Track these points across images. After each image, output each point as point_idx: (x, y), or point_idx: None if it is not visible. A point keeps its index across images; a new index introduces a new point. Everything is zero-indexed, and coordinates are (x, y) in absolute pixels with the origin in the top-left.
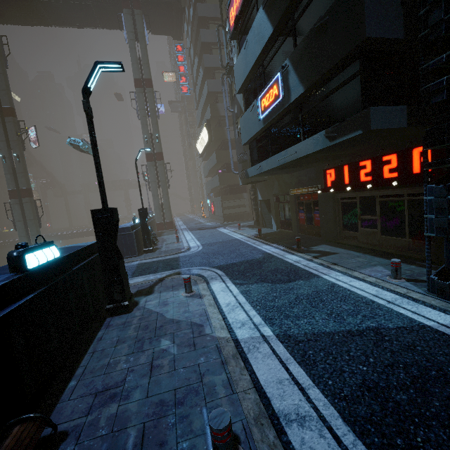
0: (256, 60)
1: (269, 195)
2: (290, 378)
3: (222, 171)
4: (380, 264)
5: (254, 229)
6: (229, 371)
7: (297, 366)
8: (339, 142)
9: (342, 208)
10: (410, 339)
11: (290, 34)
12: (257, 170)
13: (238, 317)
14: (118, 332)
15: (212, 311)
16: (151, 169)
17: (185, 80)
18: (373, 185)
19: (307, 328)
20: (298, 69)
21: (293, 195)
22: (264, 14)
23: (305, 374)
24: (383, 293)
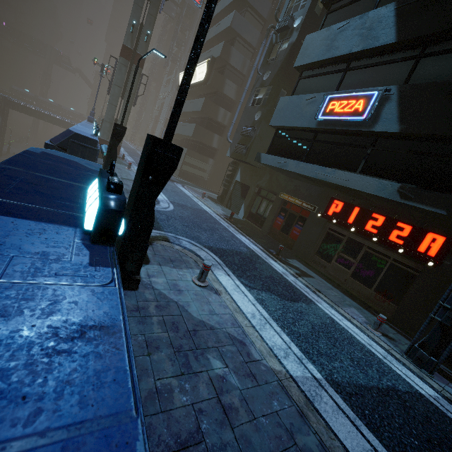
0: (348, 54)
1: (252, 183)
2: (373, 449)
3: (199, 123)
4: (353, 306)
5: (218, 205)
6: (316, 431)
7: (368, 431)
8: (410, 205)
9: (325, 236)
10: (422, 409)
11: (409, 62)
12: (278, 163)
13: (275, 340)
14: (138, 325)
15: (244, 323)
16: (122, 69)
17: None
18: (379, 240)
19: (346, 376)
20: (405, 106)
21: (281, 199)
22: (392, 14)
23: (381, 444)
24: (374, 344)
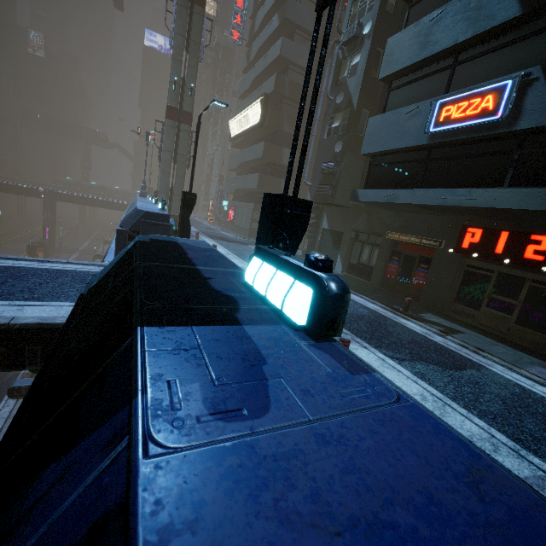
0: (453, 46)
1: (345, 228)
2: None
3: (261, 171)
4: (537, 364)
5: None
6: None
7: None
8: None
9: (463, 277)
10: None
11: None
12: (384, 197)
13: (469, 428)
14: None
15: None
16: (170, 131)
17: (240, 22)
18: None
19: None
20: None
21: (390, 240)
22: None
23: None
24: None
